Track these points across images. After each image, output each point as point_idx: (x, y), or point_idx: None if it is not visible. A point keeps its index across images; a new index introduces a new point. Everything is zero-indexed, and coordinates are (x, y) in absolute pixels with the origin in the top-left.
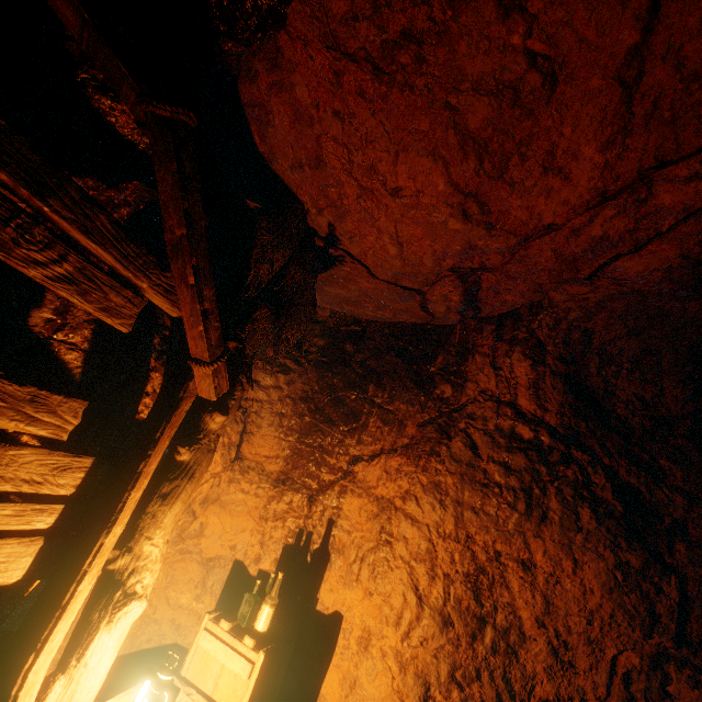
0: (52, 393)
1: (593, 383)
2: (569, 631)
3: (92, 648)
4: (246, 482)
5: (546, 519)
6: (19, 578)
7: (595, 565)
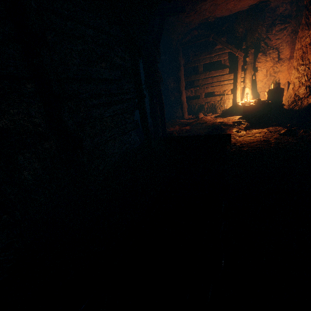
0: (223, 69)
1: None
2: None
3: (245, 94)
4: (284, 64)
5: None
6: (232, 88)
7: None
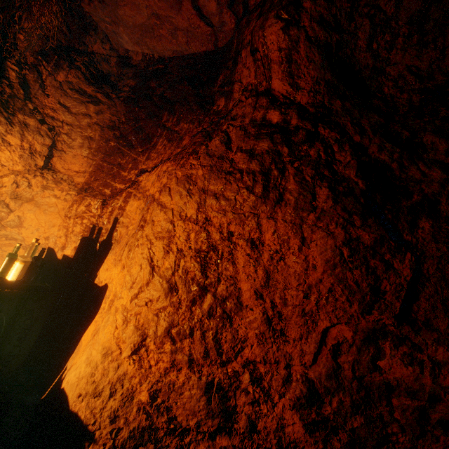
0: None
1: (361, 61)
2: (285, 303)
3: None
4: (58, 190)
5: (282, 201)
6: None
7: (322, 243)
